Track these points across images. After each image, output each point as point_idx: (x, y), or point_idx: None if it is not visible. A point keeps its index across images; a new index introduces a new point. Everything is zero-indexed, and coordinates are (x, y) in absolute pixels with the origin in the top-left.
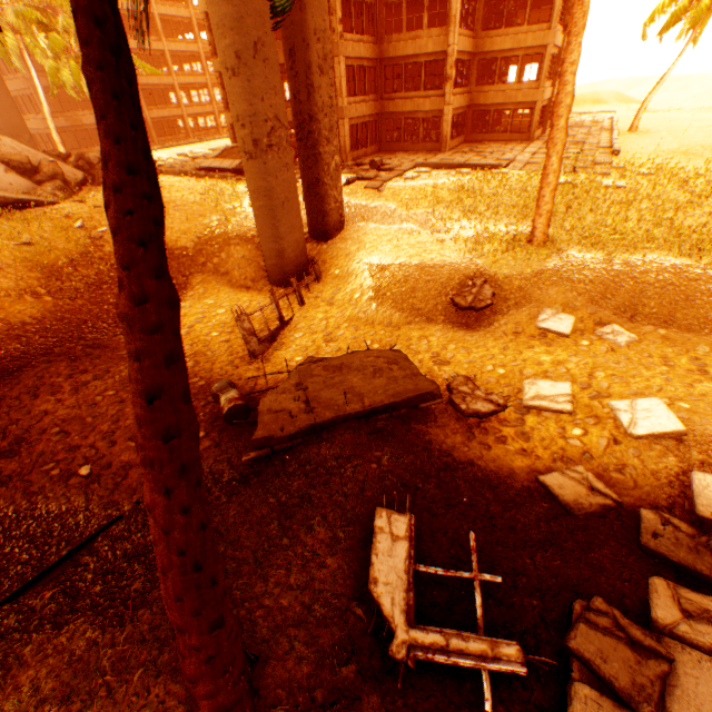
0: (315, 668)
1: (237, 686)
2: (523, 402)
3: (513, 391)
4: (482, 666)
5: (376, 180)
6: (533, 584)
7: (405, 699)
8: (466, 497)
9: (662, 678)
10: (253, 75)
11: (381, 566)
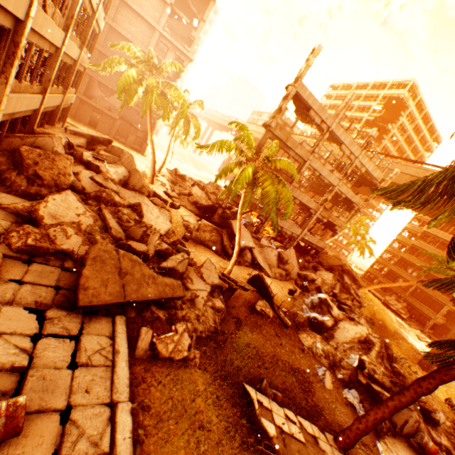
0: None
1: None
2: None
3: None
4: None
5: None
6: None
7: None
8: None
9: None
10: None
11: None
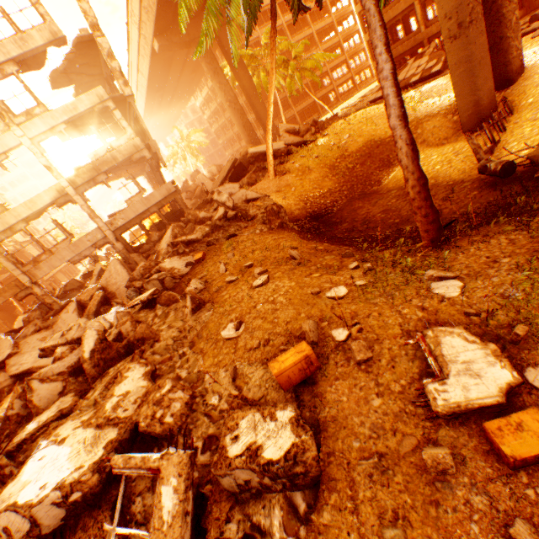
0: None
1: None
2: None
3: None
4: None
5: None
6: None
7: None
8: None
9: None
10: None
11: None
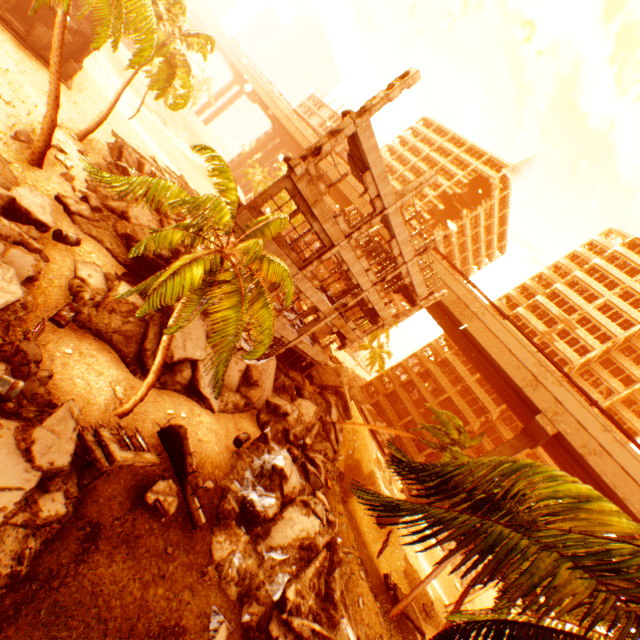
0: None
1: None
2: None
3: None
4: None
5: None
6: None
7: None
8: None
9: None
10: None
11: None
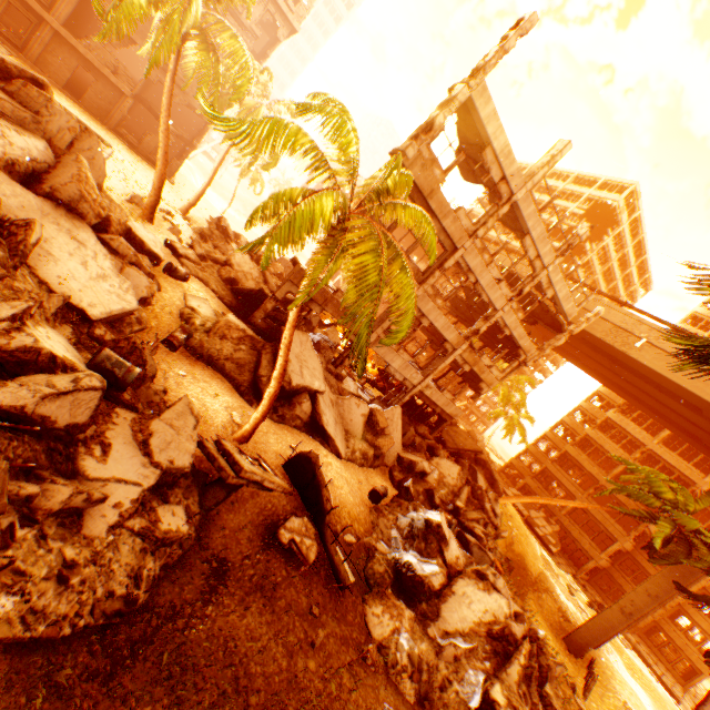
0: None
1: None
2: None
3: None
4: None
5: None
6: None
7: None
8: None
9: None
10: (654, 602)
11: None
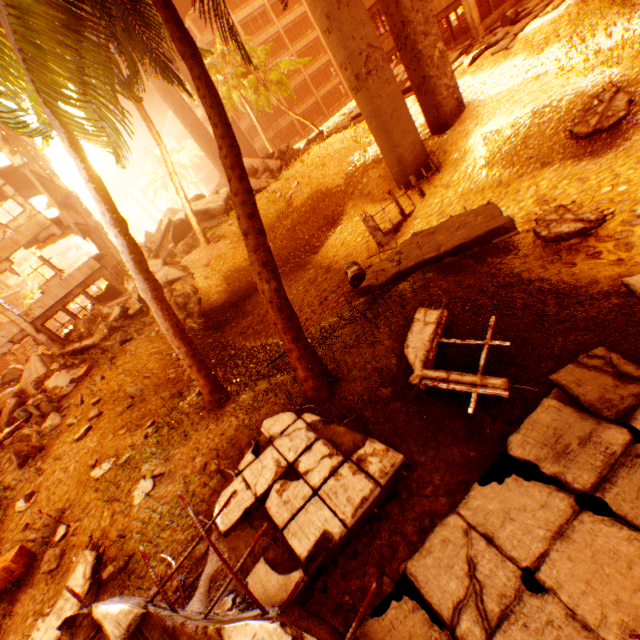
0: (367, 388)
1: (318, 380)
2: (635, 212)
3: (628, 205)
4: (472, 391)
5: (505, 39)
6: (554, 353)
7: (420, 408)
8: (519, 304)
9: (638, 397)
10: (341, 24)
11: (412, 339)
